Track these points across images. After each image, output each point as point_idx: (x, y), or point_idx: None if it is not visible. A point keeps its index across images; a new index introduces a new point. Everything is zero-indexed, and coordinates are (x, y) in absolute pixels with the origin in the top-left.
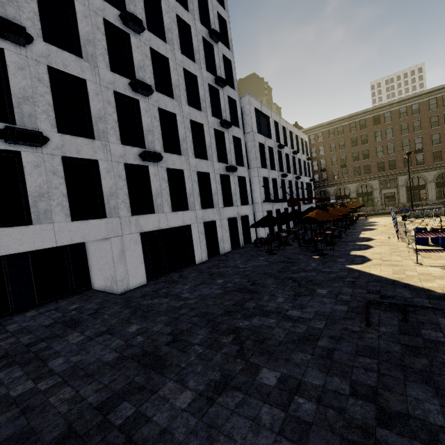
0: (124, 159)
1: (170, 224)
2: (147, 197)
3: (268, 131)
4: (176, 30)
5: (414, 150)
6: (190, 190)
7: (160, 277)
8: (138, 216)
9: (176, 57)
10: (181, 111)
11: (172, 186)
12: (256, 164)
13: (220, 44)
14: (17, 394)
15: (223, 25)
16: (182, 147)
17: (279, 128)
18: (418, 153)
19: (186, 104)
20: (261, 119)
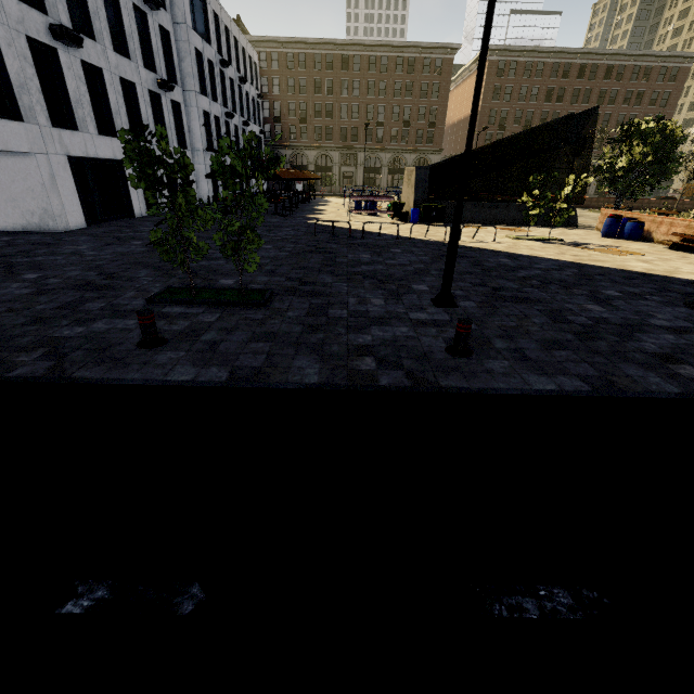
0: (25, 28)
1: (99, 153)
2: (61, 103)
3: (206, 29)
4: None
5: (376, 121)
6: (115, 107)
7: (99, 224)
8: (60, 130)
9: None
10: None
11: (89, 93)
12: (194, 86)
13: None
14: (88, 260)
15: None
16: (95, 27)
17: (221, 28)
18: (380, 127)
19: None
20: (195, 2)
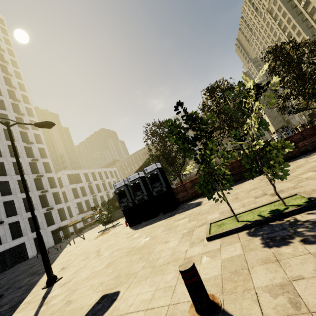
0: None
1: (11, 246)
2: None
3: (80, 179)
4: (12, 168)
5: None
6: (23, 227)
7: (6, 270)
8: None
9: (13, 178)
10: (17, 197)
11: (13, 229)
12: (71, 199)
13: (40, 159)
14: None
15: (43, 149)
16: (18, 211)
17: (89, 174)
18: None
19: (20, 193)
20: (74, 176)
